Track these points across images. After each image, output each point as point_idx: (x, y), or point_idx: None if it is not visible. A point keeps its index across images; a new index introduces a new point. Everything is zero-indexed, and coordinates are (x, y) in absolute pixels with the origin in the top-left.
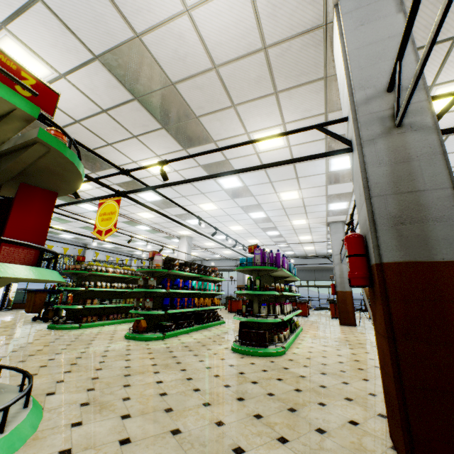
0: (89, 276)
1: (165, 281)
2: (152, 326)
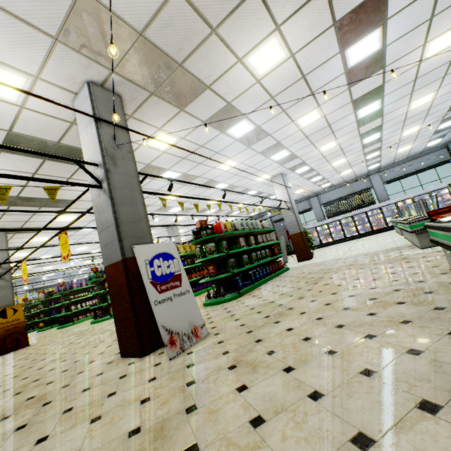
0: (35, 305)
1: (50, 303)
2: (51, 324)
